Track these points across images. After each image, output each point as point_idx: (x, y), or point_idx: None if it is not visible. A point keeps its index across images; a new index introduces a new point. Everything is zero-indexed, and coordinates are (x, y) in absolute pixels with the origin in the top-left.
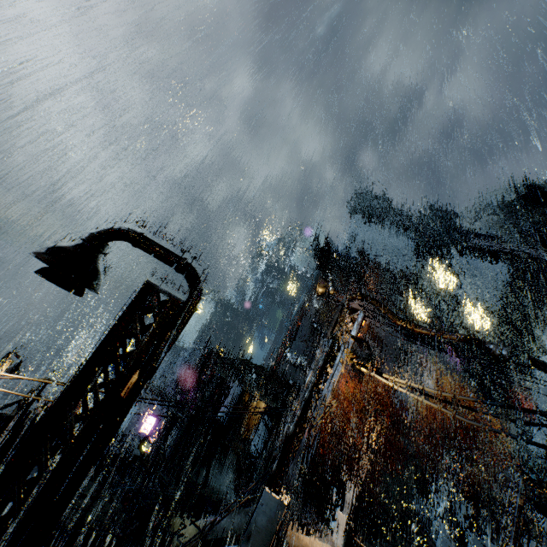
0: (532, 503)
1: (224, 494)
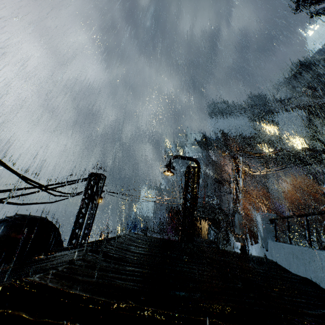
0: (324, 195)
1: None
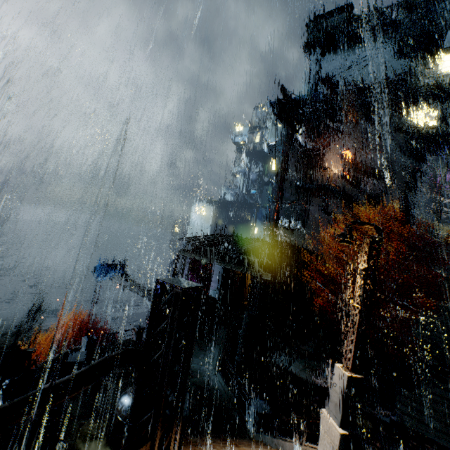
0: None
1: (205, 375)
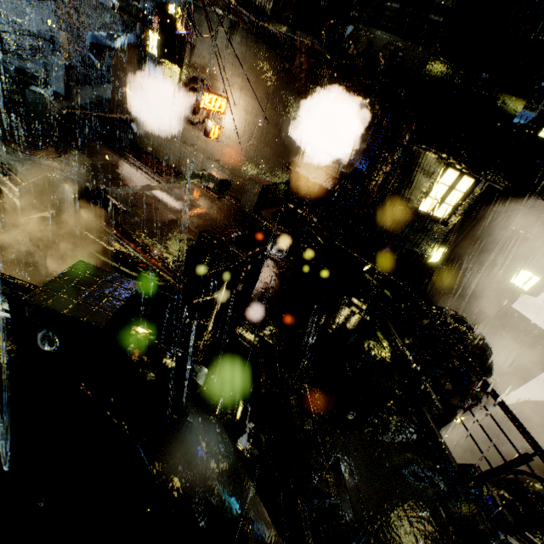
0: None
1: None
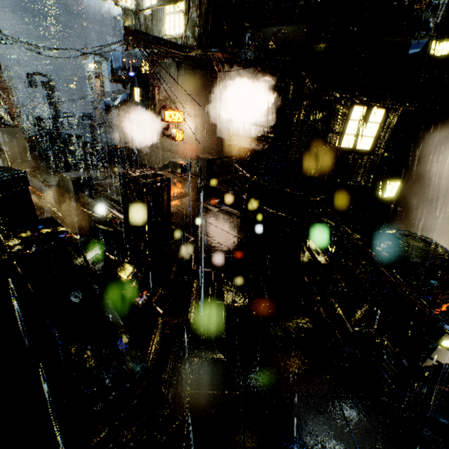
0: None
1: None
